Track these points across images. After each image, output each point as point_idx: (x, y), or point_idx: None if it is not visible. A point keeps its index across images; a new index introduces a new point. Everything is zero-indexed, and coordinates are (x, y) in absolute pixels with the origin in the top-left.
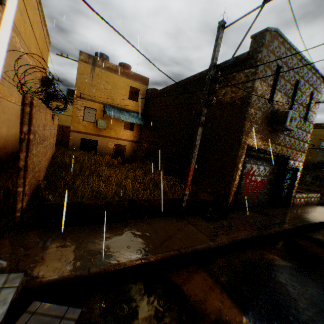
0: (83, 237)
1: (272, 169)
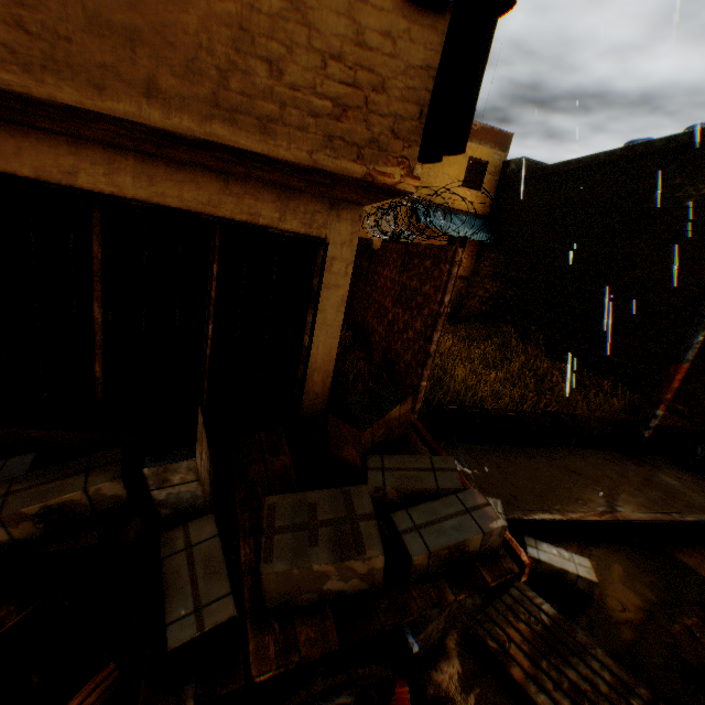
0: (500, 463)
1: None
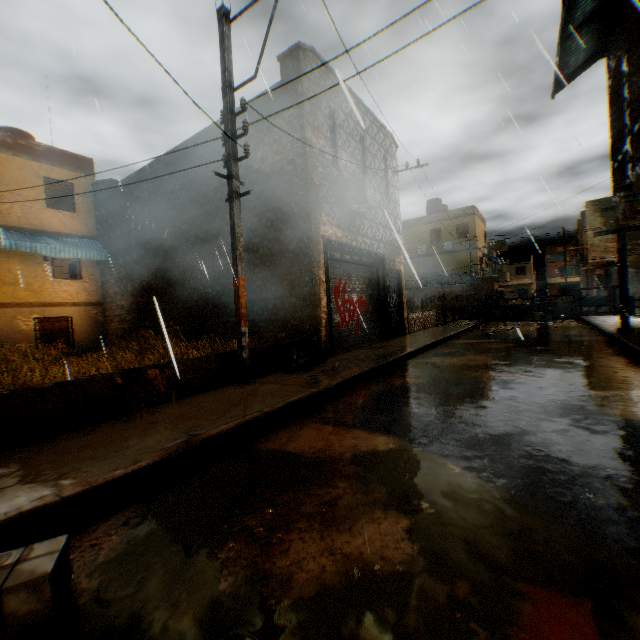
0: (13, 465)
1: (368, 280)
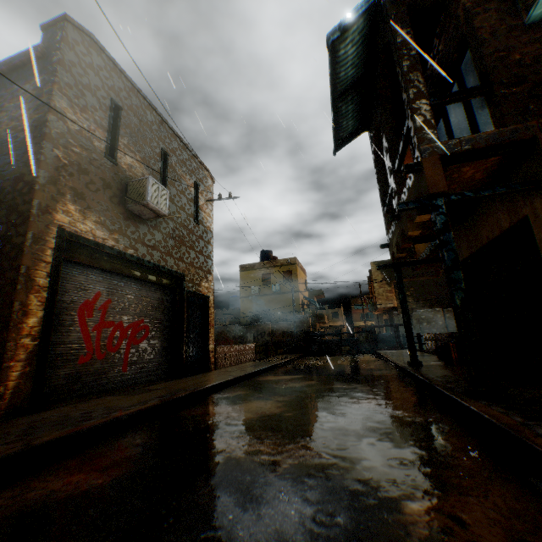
0: None
1: (158, 301)
